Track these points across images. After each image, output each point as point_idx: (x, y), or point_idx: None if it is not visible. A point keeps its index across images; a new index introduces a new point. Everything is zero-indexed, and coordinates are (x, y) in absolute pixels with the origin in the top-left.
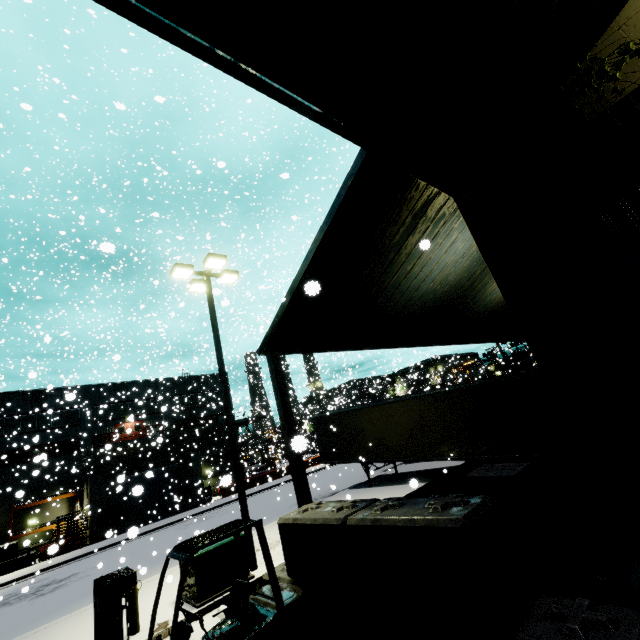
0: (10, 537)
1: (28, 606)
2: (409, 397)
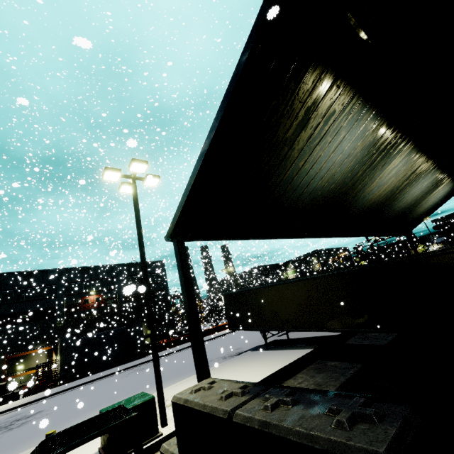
0: (3, 378)
1: None
2: (299, 279)
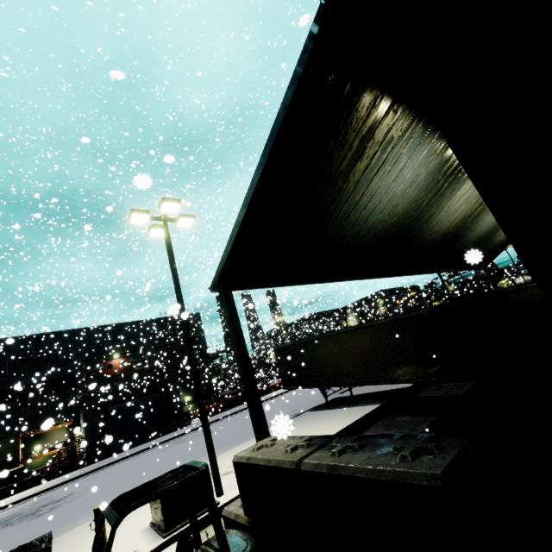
0: (19, 462)
1: (25, 527)
2: (361, 326)
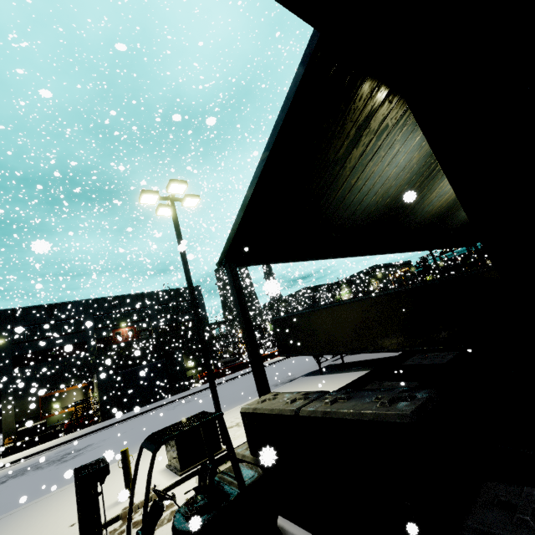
0: (41, 417)
1: (55, 470)
2: (353, 300)
